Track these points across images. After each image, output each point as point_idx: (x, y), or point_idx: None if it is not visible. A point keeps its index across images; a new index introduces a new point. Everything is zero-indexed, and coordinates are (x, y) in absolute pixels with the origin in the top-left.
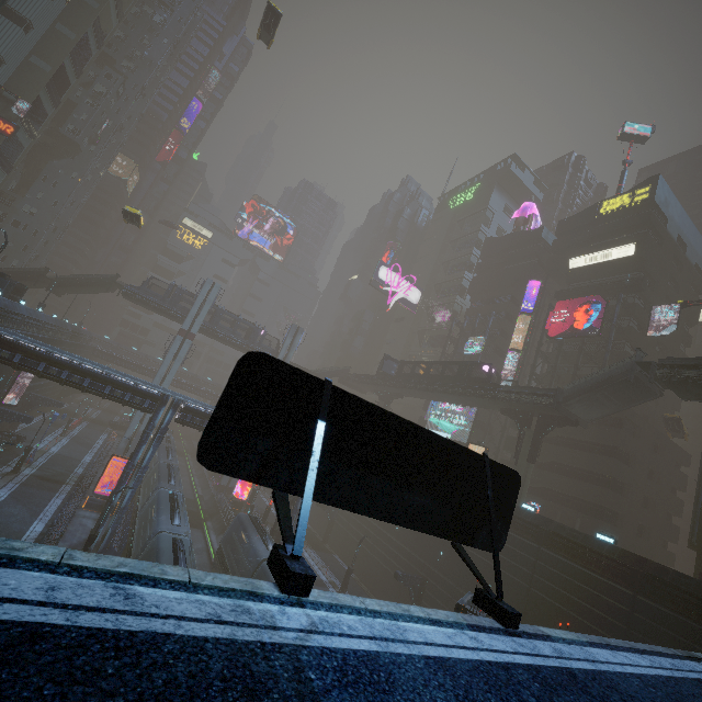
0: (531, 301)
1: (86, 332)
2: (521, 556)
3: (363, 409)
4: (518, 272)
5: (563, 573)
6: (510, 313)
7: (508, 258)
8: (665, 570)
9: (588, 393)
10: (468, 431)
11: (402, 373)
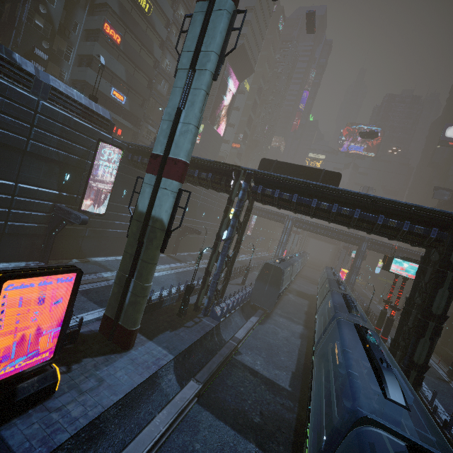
0: None
1: None
2: None
3: (285, 164)
4: None
5: None
6: None
7: None
8: None
9: None
10: None
11: None
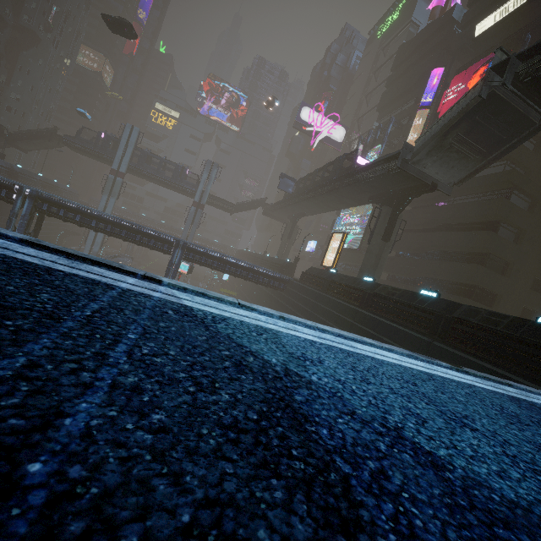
0: (432, 93)
1: (68, 188)
2: (343, 320)
3: None
4: (423, 68)
5: (372, 330)
6: (414, 117)
7: (416, 57)
8: (475, 312)
9: (437, 137)
10: (360, 238)
11: (297, 189)
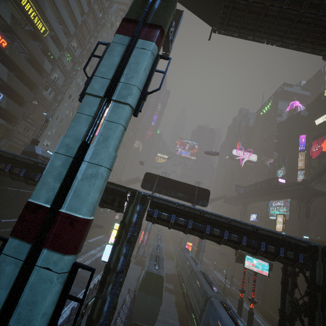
0: (303, 144)
1: None
2: None
3: (166, 179)
4: (294, 134)
5: None
6: (297, 153)
7: (288, 129)
8: None
9: (317, 178)
10: (288, 213)
11: (245, 191)
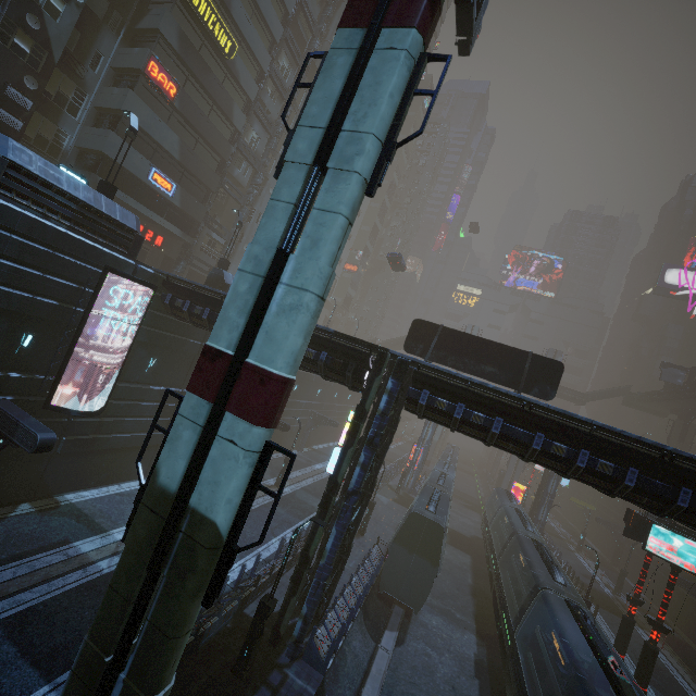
0: None
1: None
2: None
3: (458, 334)
4: None
5: None
6: None
7: None
8: None
9: None
10: None
11: (692, 381)
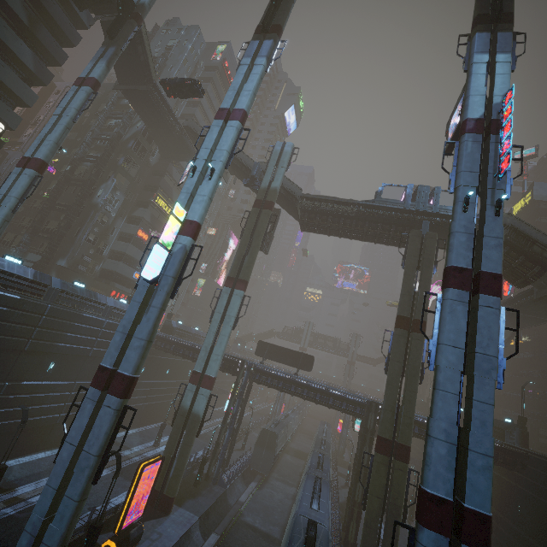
0: None
1: None
2: None
3: (276, 346)
4: None
5: None
6: None
7: None
8: None
9: None
10: None
11: None
